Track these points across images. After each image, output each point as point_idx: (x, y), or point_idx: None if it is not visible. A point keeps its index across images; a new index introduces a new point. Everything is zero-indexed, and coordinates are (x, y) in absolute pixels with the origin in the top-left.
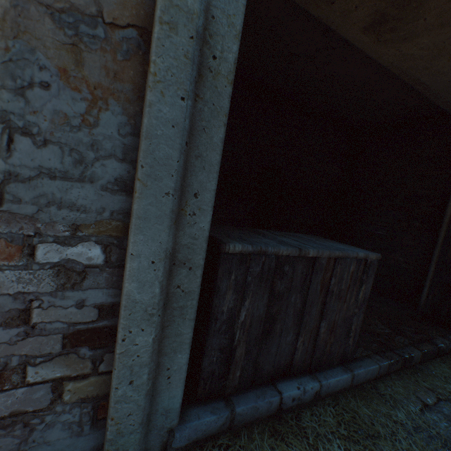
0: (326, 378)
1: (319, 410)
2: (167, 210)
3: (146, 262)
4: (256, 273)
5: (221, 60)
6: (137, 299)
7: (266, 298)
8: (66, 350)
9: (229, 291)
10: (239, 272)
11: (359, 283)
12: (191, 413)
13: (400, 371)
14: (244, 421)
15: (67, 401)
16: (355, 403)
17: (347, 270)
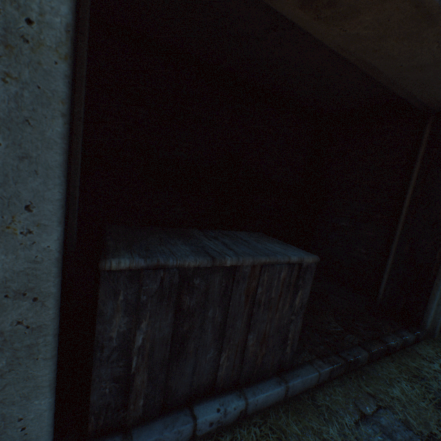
0: (255, 395)
1: (242, 432)
2: None
3: None
4: (153, 291)
5: (43, 25)
6: None
7: (170, 317)
8: None
9: (117, 314)
10: (131, 291)
11: (294, 289)
12: None
13: (344, 375)
14: None
15: None
16: (285, 419)
17: (276, 277)
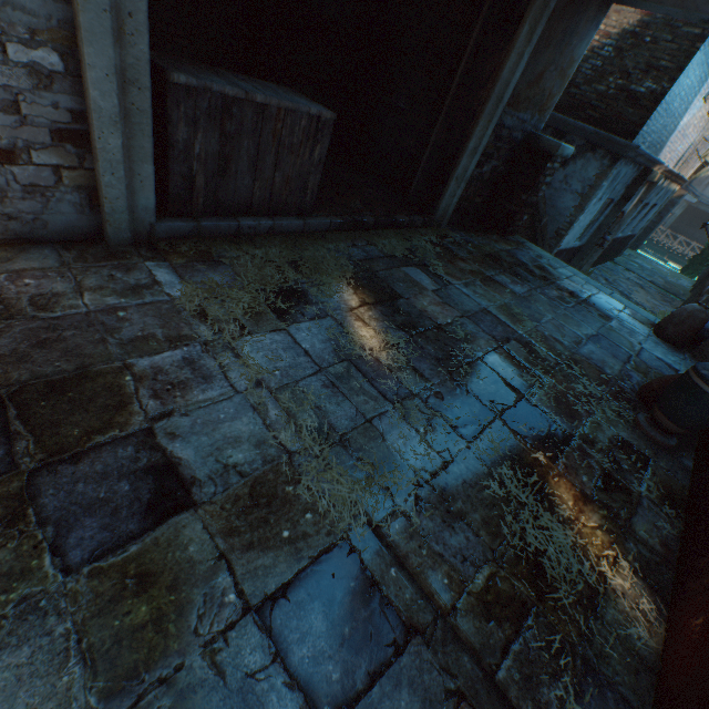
0: (280, 220)
1: (271, 239)
2: (109, 28)
3: (103, 75)
4: (204, 110)
5: None
6: (102, 106)
7: (217, 137)
8: (56, 144)
9: (181, 123)
10: (189, 106)
11: (313, 142)
12: (166, 220)
13: (352, 232)
14: (209, 234)
15: (68, 186)
16: (301, 239)
17: (298, 125)
